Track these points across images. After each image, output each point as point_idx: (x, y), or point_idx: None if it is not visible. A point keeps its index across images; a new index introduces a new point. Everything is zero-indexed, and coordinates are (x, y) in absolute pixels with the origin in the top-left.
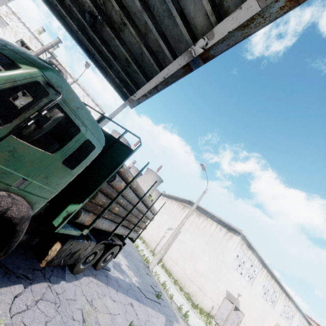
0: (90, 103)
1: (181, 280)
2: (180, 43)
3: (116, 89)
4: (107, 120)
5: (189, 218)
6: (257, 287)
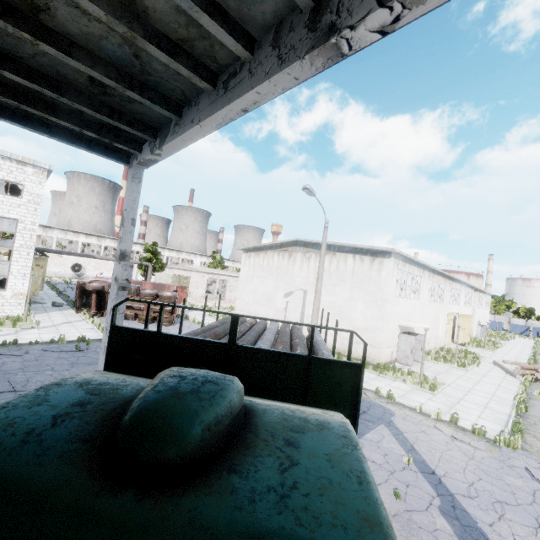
0: (5, 166)
1: (342, 348)
2: (256, 1)
3: (92, 149)
4: (130, 230)
5: (308, 266)
6: (424, 295)
